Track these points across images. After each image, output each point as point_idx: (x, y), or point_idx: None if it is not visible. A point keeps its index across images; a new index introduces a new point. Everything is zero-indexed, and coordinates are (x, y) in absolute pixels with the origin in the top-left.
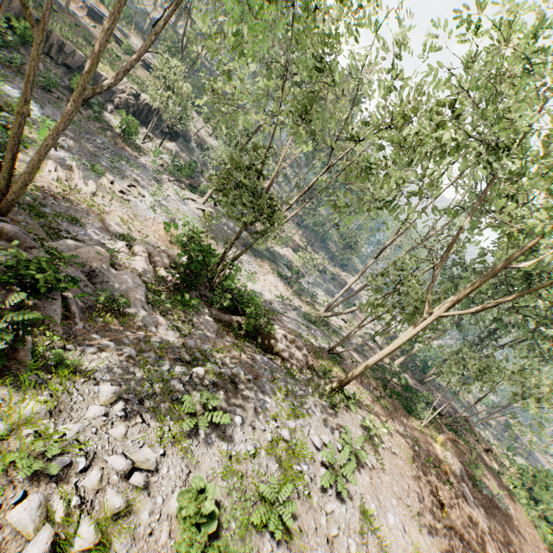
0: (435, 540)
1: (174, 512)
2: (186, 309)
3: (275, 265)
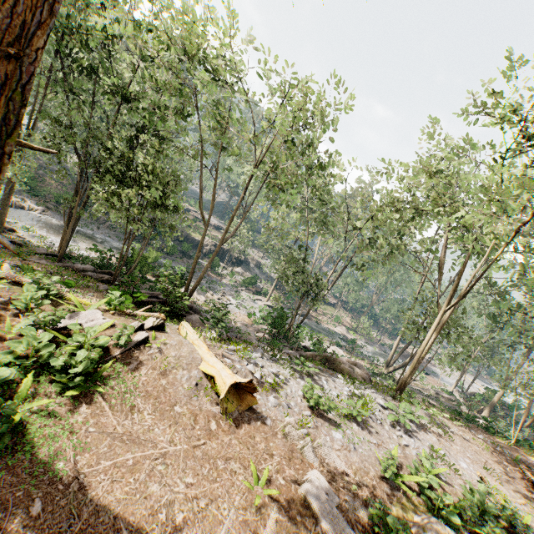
0: (522, 497)
1: (301, 395)
2: (277, 348)
3: (332, 339)
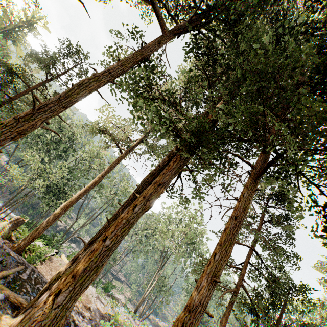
0: None
1: (94, 291)
2: None
3: None
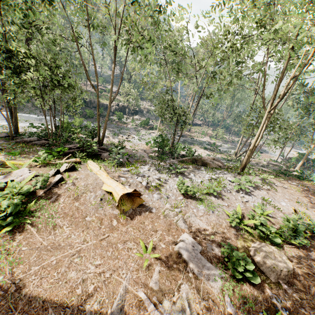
0: None
1: (176, 187)
2: (164, 160)
3: (201, 146)
